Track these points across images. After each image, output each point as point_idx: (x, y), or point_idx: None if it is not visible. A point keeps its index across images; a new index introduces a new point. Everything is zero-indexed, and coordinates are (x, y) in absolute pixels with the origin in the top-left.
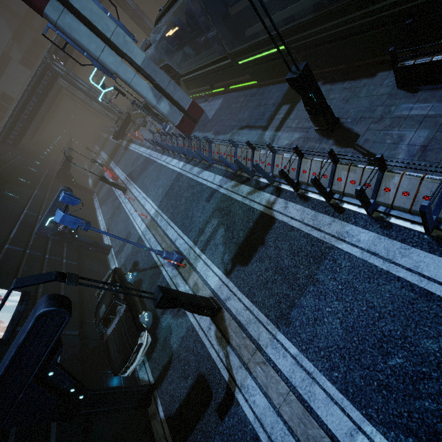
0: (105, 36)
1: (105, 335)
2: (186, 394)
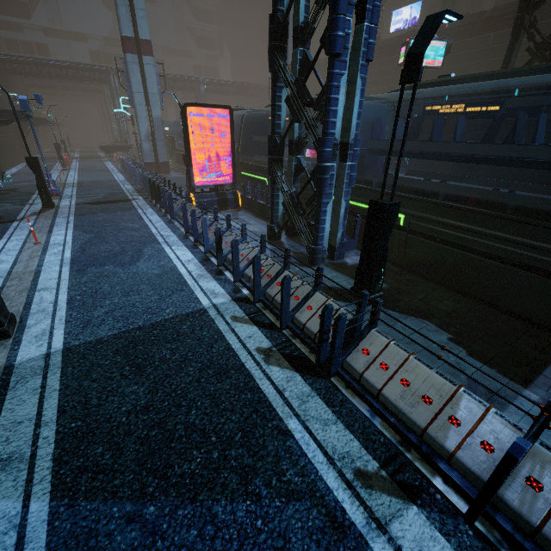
0: (147, 90)
1: None
2: None
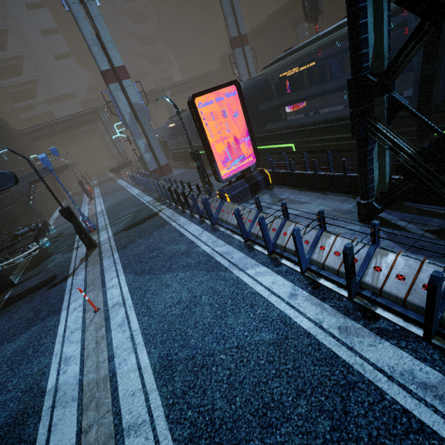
0: (134, 109)
1: (5, 245)
2: (36, 284)
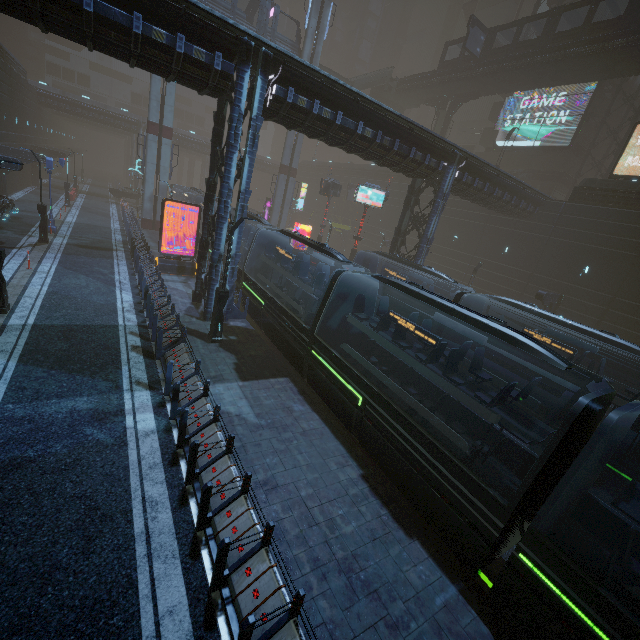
0: (160, 163)
1: None
2: None
